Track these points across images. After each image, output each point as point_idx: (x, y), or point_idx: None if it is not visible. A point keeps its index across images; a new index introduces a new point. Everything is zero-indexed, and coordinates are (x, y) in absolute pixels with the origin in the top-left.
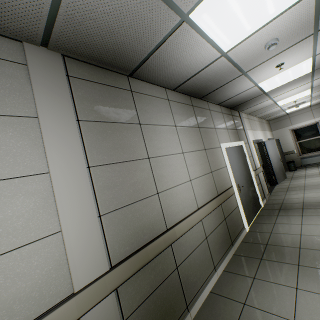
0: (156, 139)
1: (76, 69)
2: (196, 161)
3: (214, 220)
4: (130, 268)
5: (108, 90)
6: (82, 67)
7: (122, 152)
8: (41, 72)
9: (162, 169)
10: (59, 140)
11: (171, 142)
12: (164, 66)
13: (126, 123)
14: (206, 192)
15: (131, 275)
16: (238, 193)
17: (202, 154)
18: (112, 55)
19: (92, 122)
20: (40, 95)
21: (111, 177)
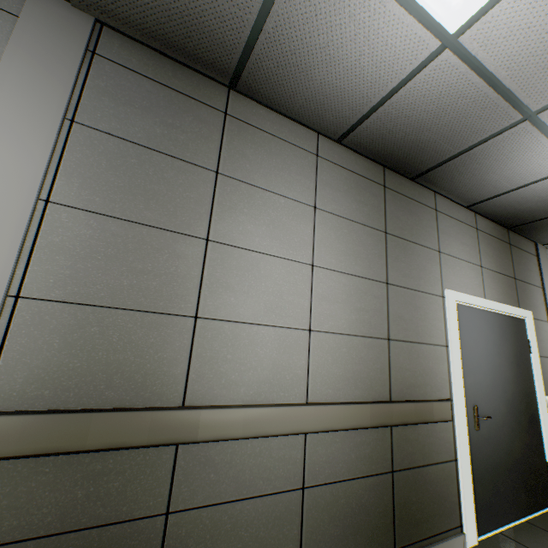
0: (246, 213)
1: (118, 49)
2: (346, 296)
3: (351, 458)
4: (17, 438)
5: (170, 97)
6: (133, 49)
7: (143, 205)
8: (38, 31)
9: (235, 274)
10: (6, 134)
11: (287, 232)
12: (299, 69)
13: (182, 160)
14: (350, 376)
15: (12, 455)
16: (469, 429)
17: (374, 289)
18: (182, 28)
19: (103, 133)
20: (15, 60)
21: (89, 237)
